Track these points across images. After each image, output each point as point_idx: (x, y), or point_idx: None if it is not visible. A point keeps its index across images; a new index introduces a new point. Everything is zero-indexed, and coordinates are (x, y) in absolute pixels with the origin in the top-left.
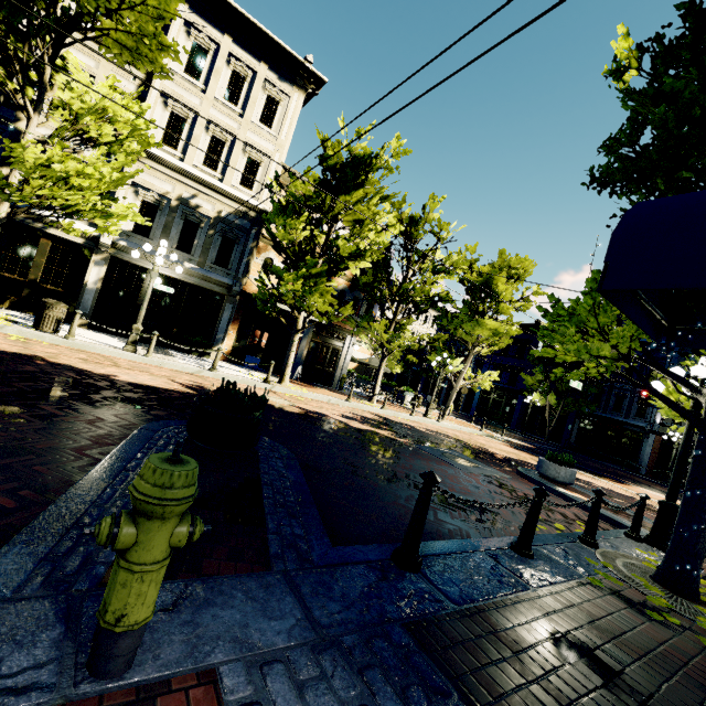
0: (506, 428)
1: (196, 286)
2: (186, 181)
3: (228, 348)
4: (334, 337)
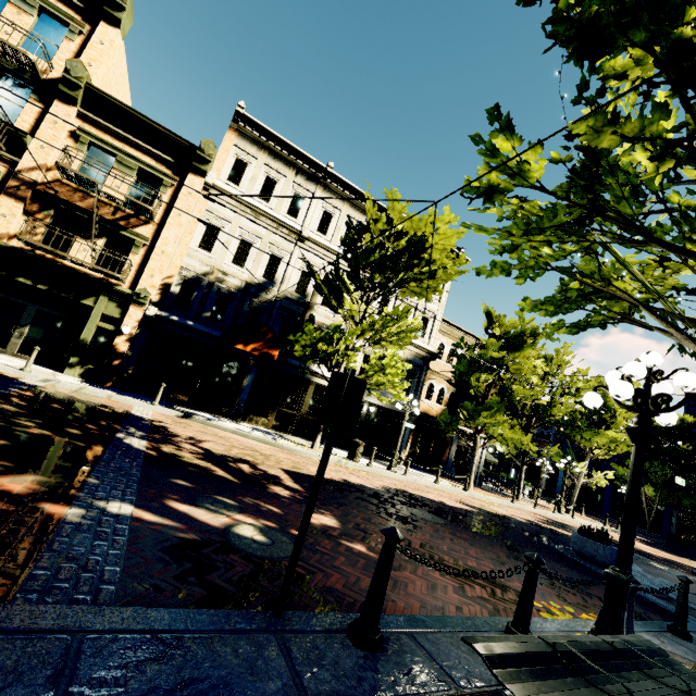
0: (601, 516)
1: (390, 409)
2: None
3: (405, 454)
4: (471, 440)
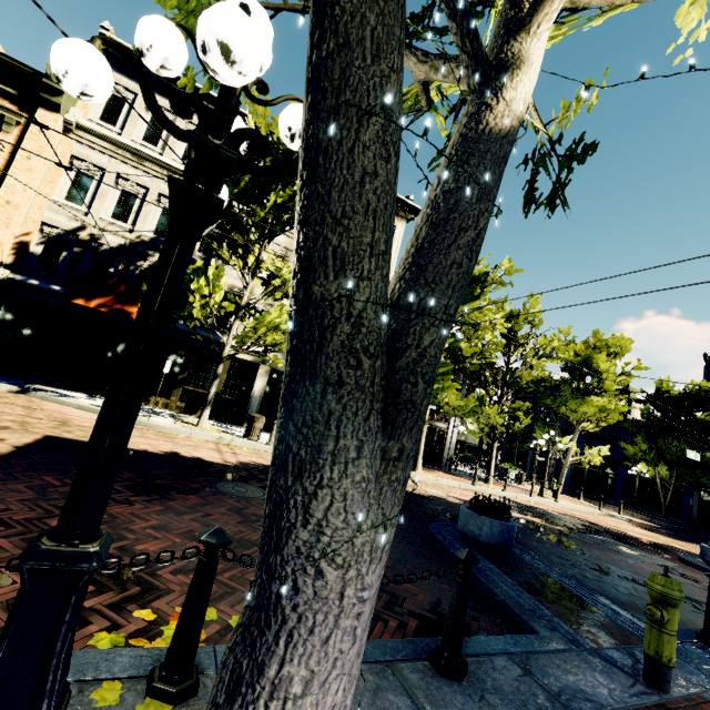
0: (612, 503)
1: None
2: None
3: None
4: (439, 419)
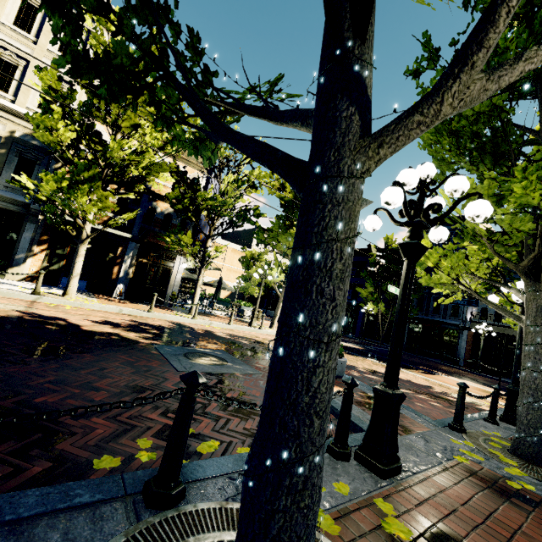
0: (350, 336)
1: None
2: None
3: (36, 268)
4: (163, 257)
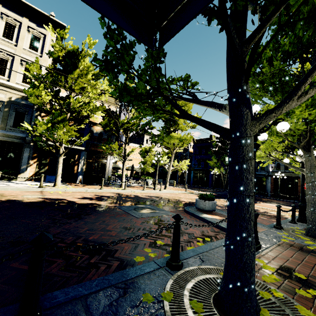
0: (206, 188)
1: (2, 141)
2: None
3: (32, 173)
4: (100, 157)
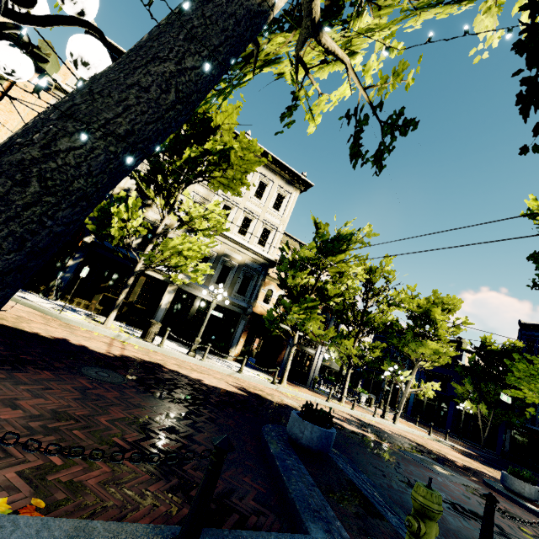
0: (443, 431)
1: (224, 307)
2: (228, 242)
3: (238, 351)
4: (309, 346)
